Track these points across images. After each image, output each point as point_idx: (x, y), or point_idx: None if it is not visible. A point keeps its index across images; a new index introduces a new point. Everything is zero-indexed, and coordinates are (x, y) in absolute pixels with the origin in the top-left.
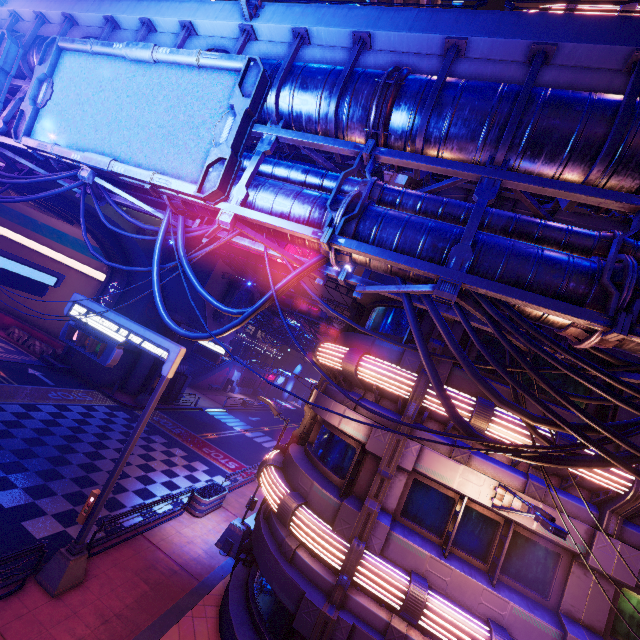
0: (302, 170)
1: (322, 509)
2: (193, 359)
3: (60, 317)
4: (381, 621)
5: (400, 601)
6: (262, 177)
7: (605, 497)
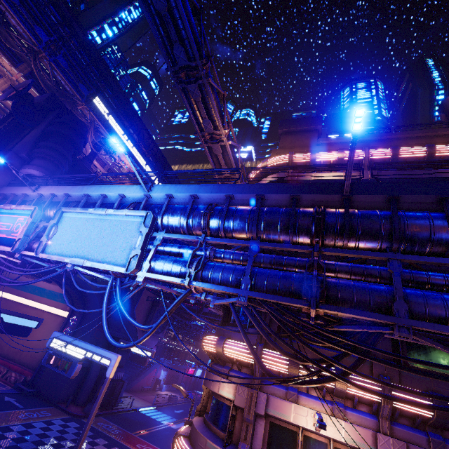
0: (177, 247)
1: None
2: (129, 366)
3: (32, 350)
4: None
5: None
6: (158, 255)
7: (375, 407)
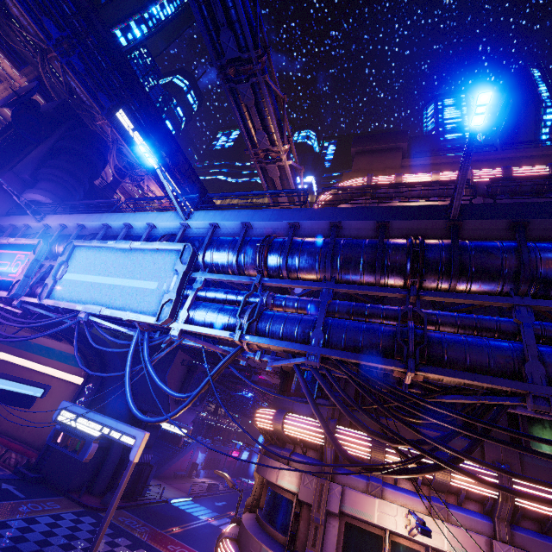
0: (224, 292)
1: None
2: (158, 447)
3: (38, 425)
4: None
5: None
6: (198, 301)
7: (488, 505)
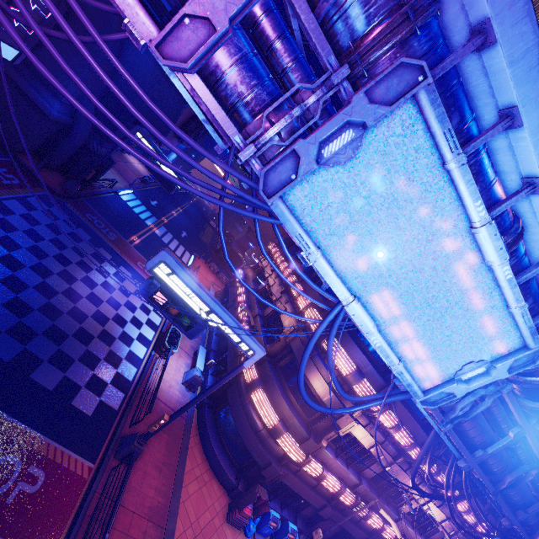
0: None
1: (296, 434)
2: None
3: None
4: (296, 469)
5: (316, 475)
6: None
7: (406, 455)
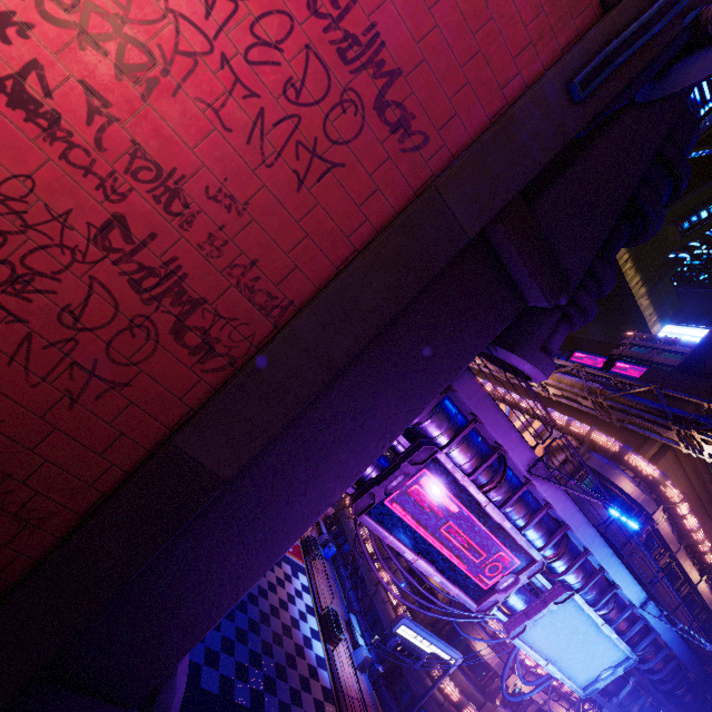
0: None
1: (475, 701)
2: None
3: None
4: None
5: None
6: None
7: (557, 689)
